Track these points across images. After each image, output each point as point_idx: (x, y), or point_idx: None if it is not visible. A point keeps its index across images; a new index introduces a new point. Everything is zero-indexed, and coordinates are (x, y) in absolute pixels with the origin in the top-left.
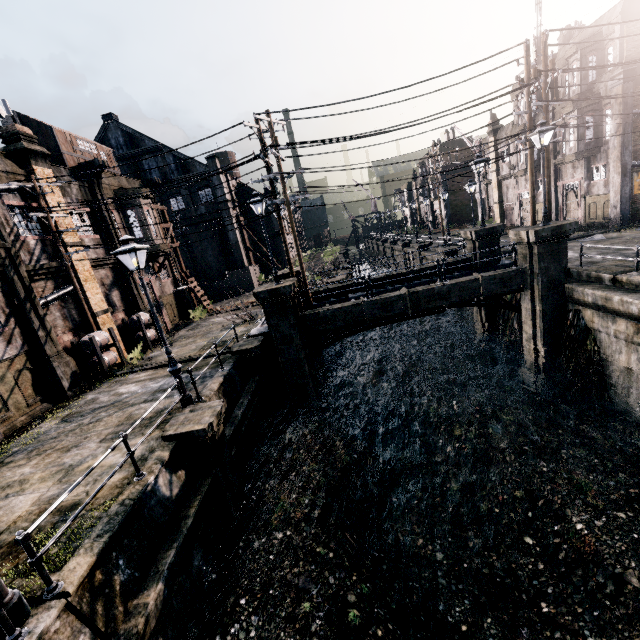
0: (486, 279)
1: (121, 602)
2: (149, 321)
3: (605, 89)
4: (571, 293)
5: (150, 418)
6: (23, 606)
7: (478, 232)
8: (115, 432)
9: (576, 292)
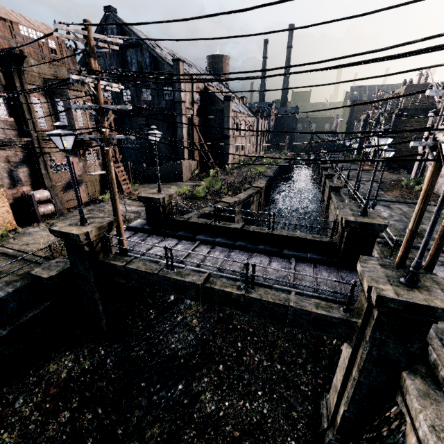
0: (297, 311)
1: None
2: (48, 198)
3: None
4: (405, 390)
5: None
6: None
7: (349, 222)
8: None
9: (410, 399)
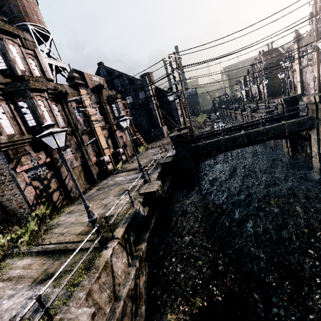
0: (289, 124)
1: (133, 246)
2: (123, 152)
3: None
4: None
5: (131, 188)
6: (107, 239)
7: (285, 99)
8: (119, 193)
9: None
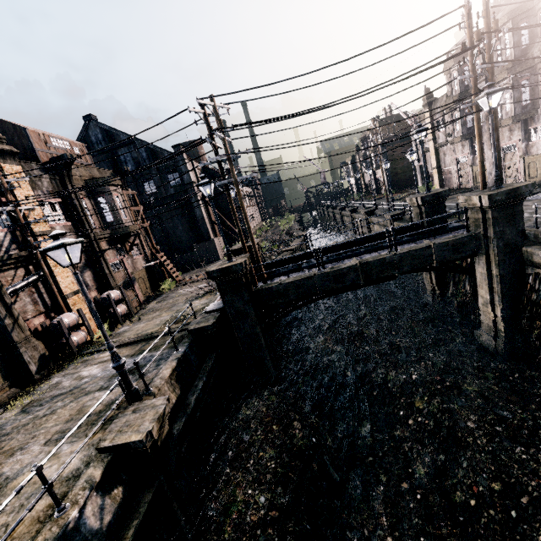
0: (438, 246)
1: None
2: (119, 297)
3: (539, 53)
4: (530, 256)
5: (99, 413)
6: None
7: (424, 198)
8: (62, 431)
9: (536, 256)
